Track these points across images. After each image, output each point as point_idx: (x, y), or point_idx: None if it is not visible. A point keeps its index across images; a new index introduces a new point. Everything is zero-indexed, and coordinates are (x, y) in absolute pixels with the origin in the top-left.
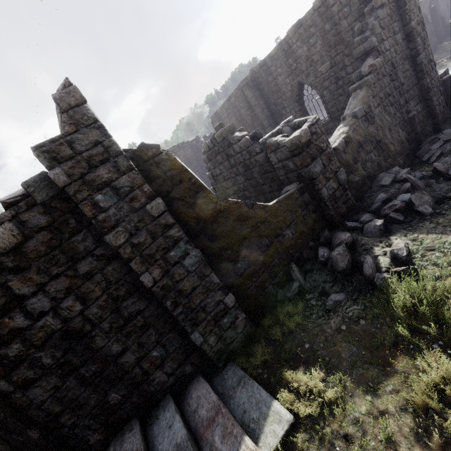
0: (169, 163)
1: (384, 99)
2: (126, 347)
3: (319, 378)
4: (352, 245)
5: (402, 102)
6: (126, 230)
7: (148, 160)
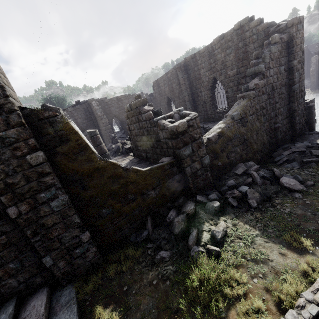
0: (61, 125)
1: (259, 110)
2: None
3: None
4: (192, 216)
5: (272, 115)
6: (3, 171)
7: (43, 119)
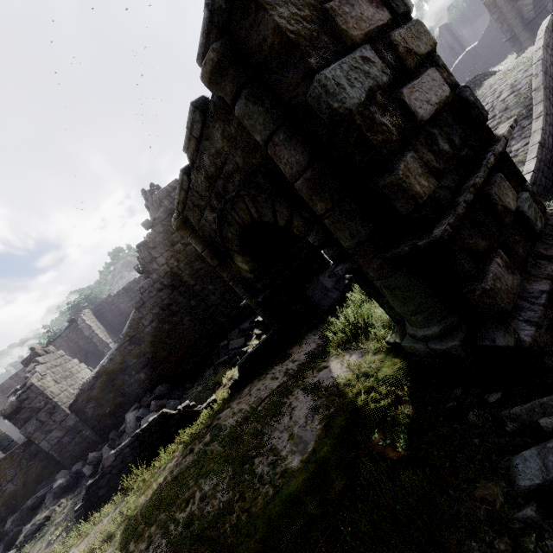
0: None
1: (161, 312)
2: None
3: None
4: (32, 508)
5: (194, 303)
6: None
7: None
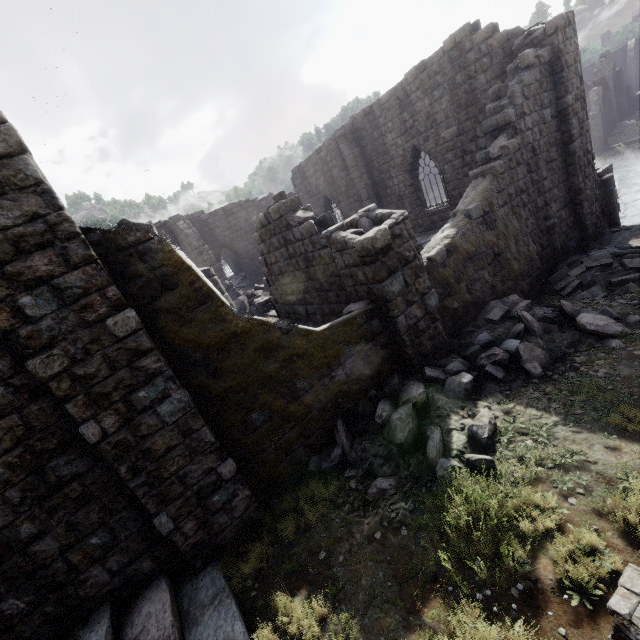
0: (161, 256)
1: (514, 196)
2: (46, 528)
3: (320, 614)
4: (423, 407)
5: (539, 203)
6: (67, 353)
7: (126, 248)
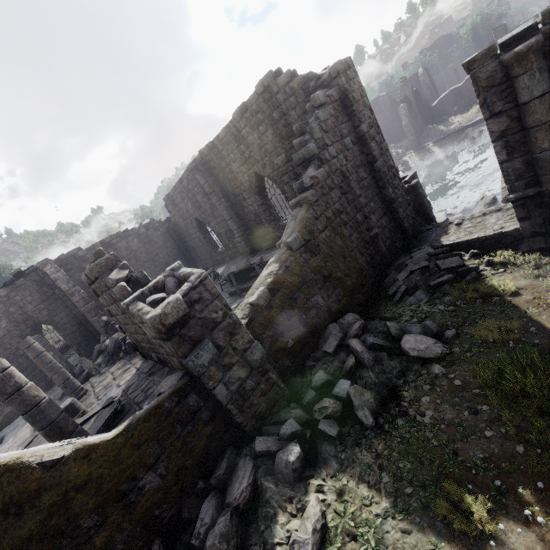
0: None
1: (333, 218)
2: None
3: None
4: (247, 508)
5: (360, 218)
6: None
7: None
